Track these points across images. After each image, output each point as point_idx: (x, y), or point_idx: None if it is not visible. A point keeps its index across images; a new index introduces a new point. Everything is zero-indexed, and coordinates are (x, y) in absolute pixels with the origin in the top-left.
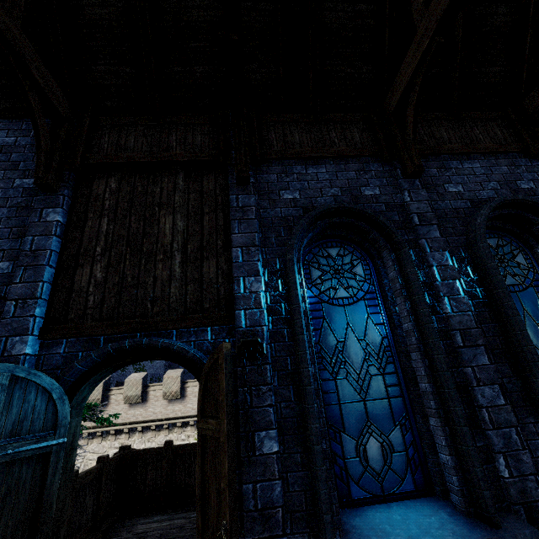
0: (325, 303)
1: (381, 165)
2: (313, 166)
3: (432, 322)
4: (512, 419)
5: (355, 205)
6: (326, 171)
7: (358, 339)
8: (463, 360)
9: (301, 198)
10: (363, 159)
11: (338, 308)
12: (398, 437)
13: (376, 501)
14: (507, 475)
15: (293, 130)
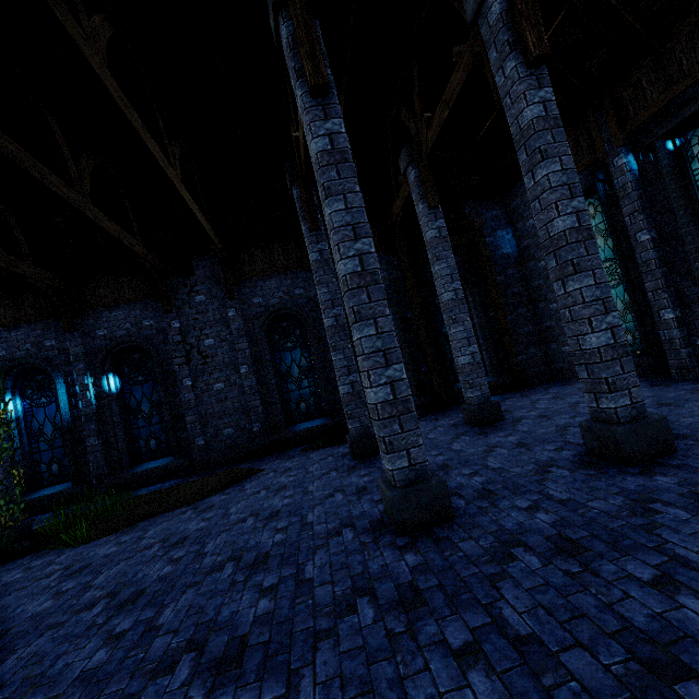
0: (34, 407)
1: (58, 323)
2: (15, 331)
3: (62, 417)
4: (100, 449)
5: (29, 361)
6: (23, 333)
7: (51, 422)
8: (84, 429)
9: (7, 354)
10: (47, 320)
11: (41, 409)
12: (67, 461)
13: (55, 485)
14: (92, 469)
15: (0, 305)
